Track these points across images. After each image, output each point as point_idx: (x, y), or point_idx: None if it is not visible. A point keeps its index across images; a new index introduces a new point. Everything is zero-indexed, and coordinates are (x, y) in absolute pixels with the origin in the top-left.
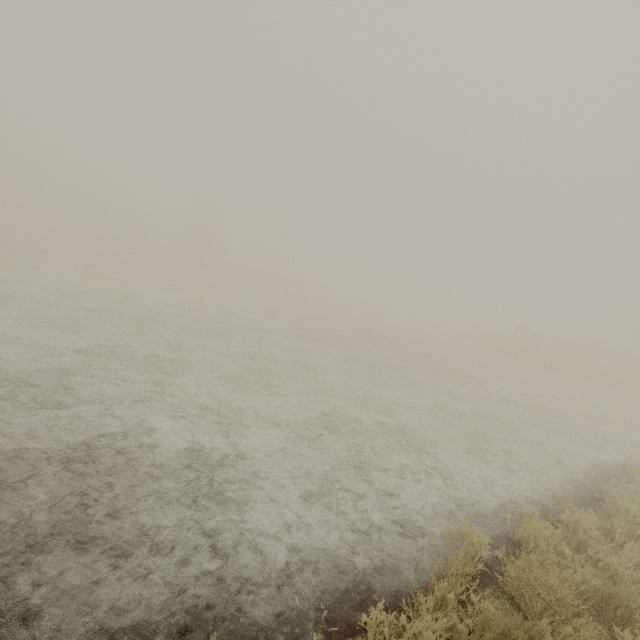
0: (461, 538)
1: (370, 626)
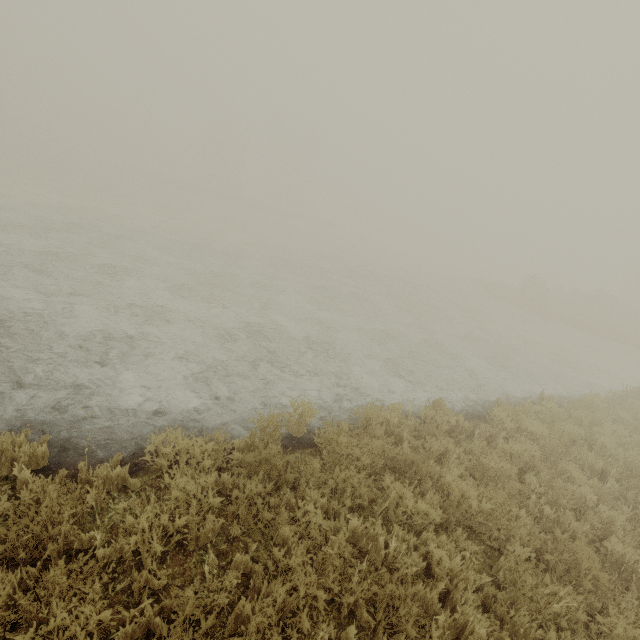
0: (302, 412)
1: (161, 444)
